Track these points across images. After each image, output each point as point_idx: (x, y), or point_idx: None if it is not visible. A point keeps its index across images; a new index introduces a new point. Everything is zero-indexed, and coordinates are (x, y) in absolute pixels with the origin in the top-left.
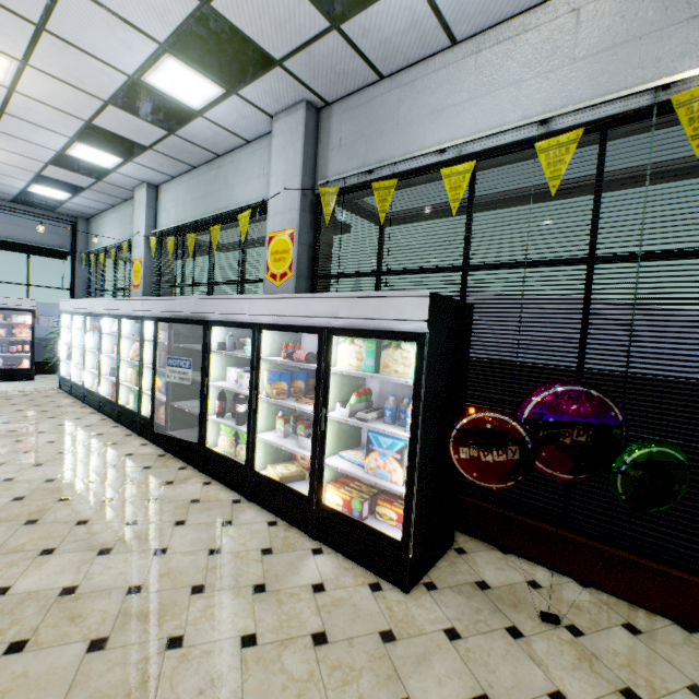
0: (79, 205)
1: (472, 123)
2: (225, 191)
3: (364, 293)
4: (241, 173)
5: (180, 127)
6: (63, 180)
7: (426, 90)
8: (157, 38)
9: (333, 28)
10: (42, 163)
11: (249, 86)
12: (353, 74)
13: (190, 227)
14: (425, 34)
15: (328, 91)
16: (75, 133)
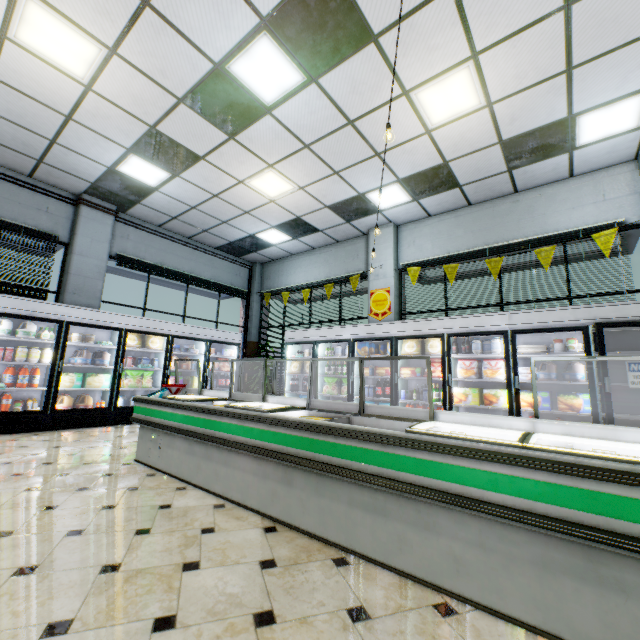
0: (278, 249)
1: None
2: (530, 220)
3: None
4: (559, 202)
5: (528, 164)
6: (310, 223)
7: None
8: None
9: None
10: (321, 206)
11: None
12: None
13: (465, 255)
14: None
15: None
16: (411, 174)
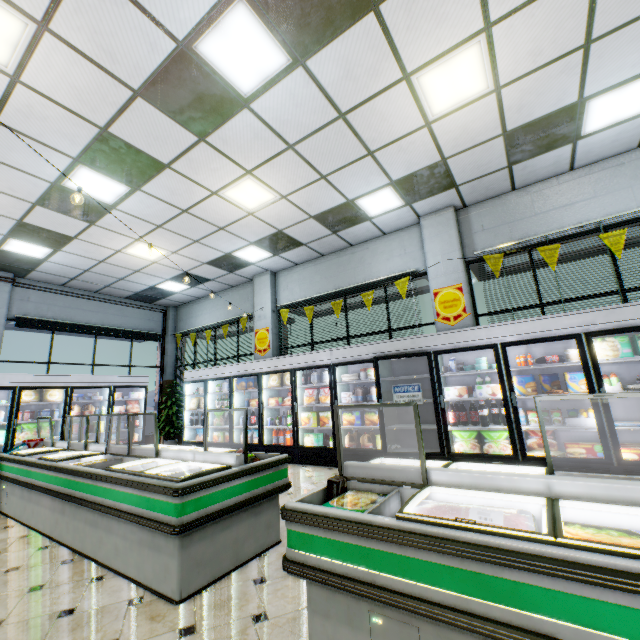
0: (183, 295)
1: (601, 209)
2: (362, 268)
3: (617, 305)
4: (379, 254)
5: (345, 228)
6: (199, 275)
7: (554, 194)
8: (393, 178)
9: (507, 167)
10: (200, 263)
11: (423, 200)
12: (496, 189)
13: (322, 298)
14: (557, 167)
15: (472, 199)
16: (259, 239)
